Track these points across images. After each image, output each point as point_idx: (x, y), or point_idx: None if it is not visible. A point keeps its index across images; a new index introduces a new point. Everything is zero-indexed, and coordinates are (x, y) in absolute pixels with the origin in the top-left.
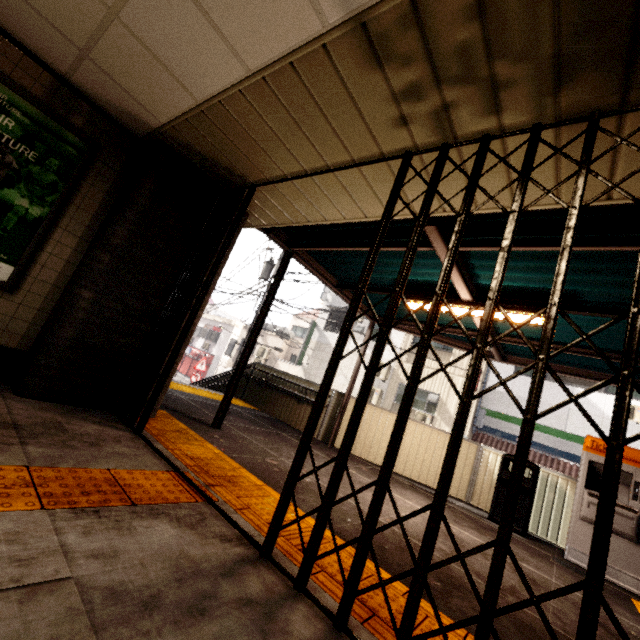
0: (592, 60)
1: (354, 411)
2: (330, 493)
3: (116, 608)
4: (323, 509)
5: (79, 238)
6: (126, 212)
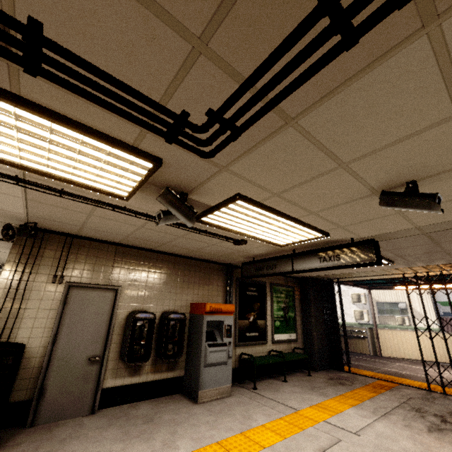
0: (450, 268)
1: (433, 350)
2: (439, 371)
3: (424, 399)
4: (440, 375)
5: (299, 316)
6: (311, 304)
